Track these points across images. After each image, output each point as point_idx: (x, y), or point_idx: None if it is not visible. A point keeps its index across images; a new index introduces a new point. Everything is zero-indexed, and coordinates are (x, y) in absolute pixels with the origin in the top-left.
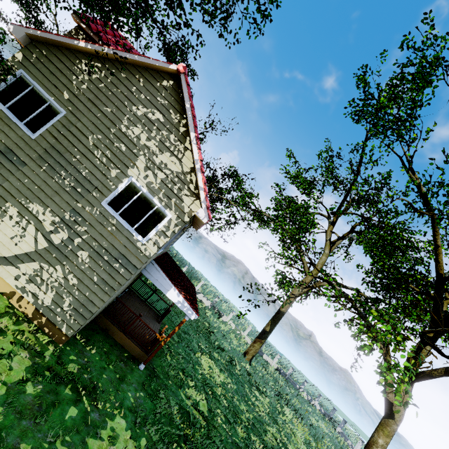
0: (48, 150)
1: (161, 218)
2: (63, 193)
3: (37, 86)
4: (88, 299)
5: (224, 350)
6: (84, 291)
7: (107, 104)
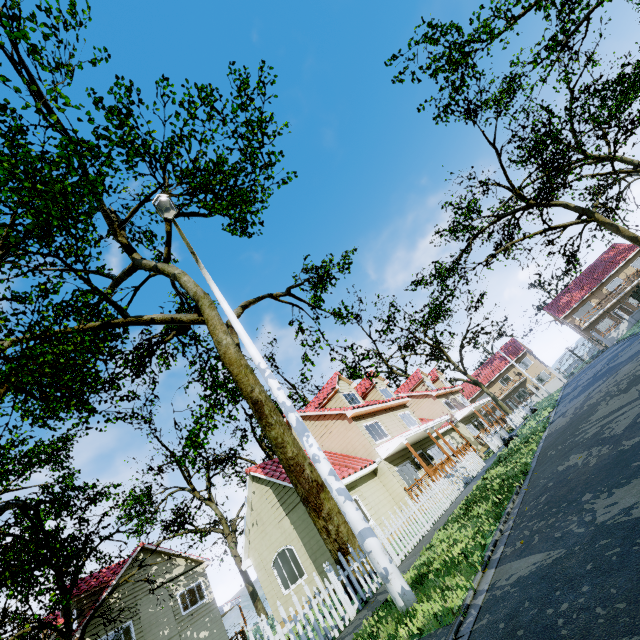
0: (146, 638)
1: (200, 586)
2: (170, 636)
3: (110, 633)
4: (222, 638)
5: (255, 634)
6: (218, 639)
7: (137, 593)
